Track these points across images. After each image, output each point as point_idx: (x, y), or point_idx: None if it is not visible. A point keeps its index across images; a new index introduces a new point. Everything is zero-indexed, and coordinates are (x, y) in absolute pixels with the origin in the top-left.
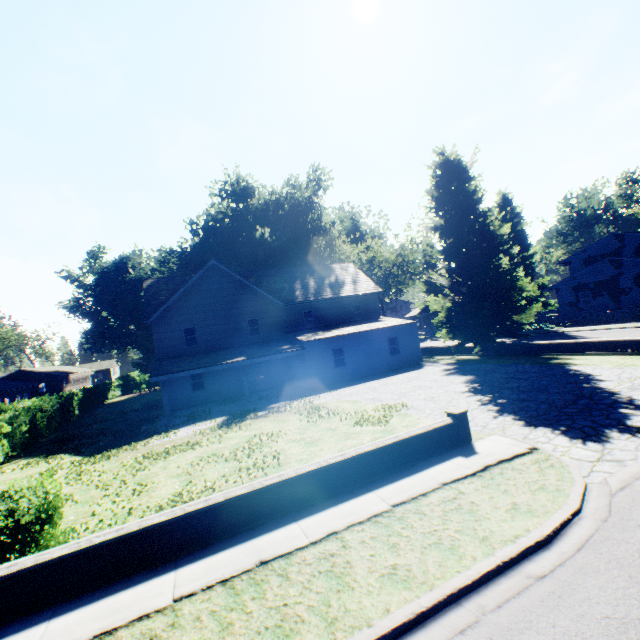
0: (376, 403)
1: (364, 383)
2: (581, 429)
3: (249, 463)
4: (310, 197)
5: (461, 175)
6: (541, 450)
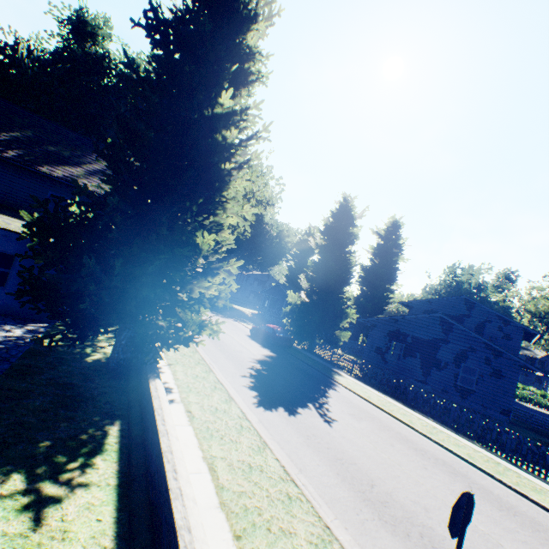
0: None
1: None
2: None
3: None
4: None
5: (228, 1)
6: None
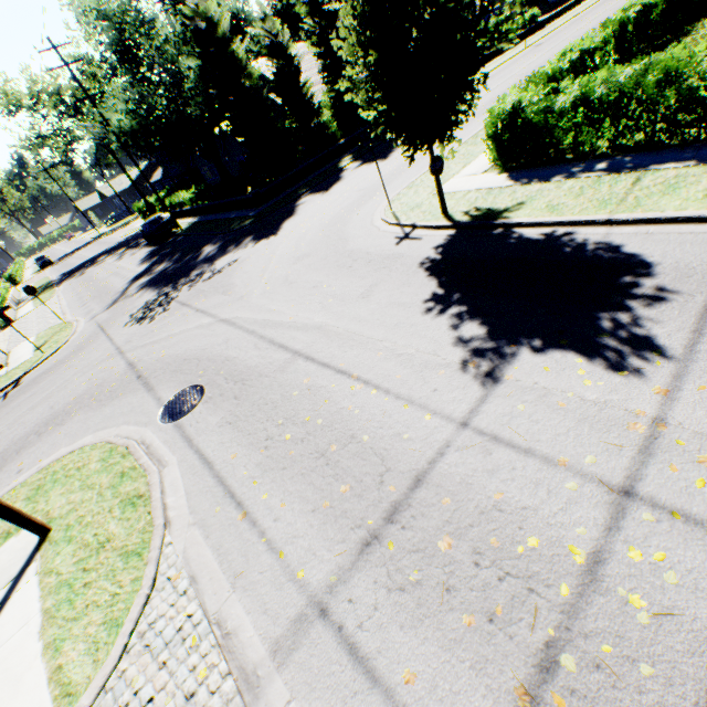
0: None
1: None
2: None
3: None
4: None
5: None
6: None
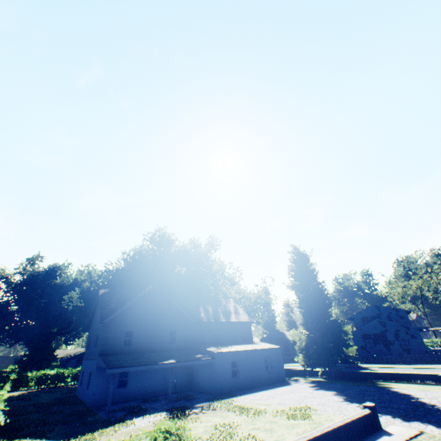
0: (286, 405)
1: (258, 392)
2: (435, 422)
3: None
4: (207, 252)
5: (306, 261)
6: (426, 431)
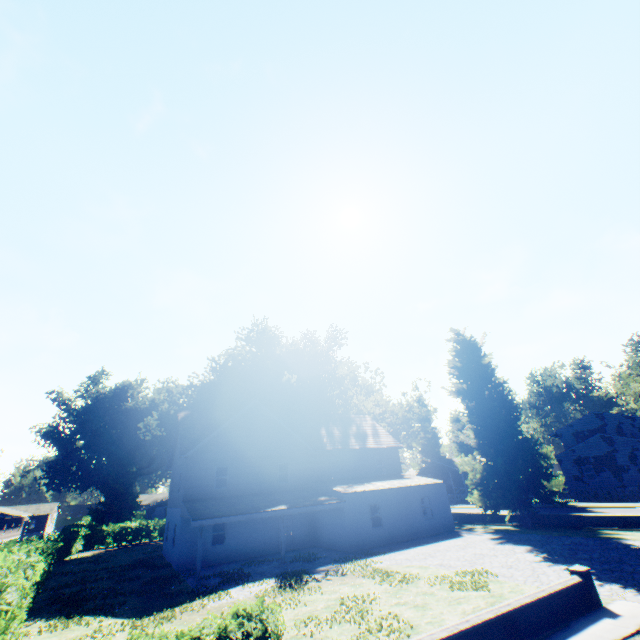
0: (451, 568)
1: (410, 548)
2: None
3: (371, 625)
4: (328, 351)
5: (476, 351)
6: None
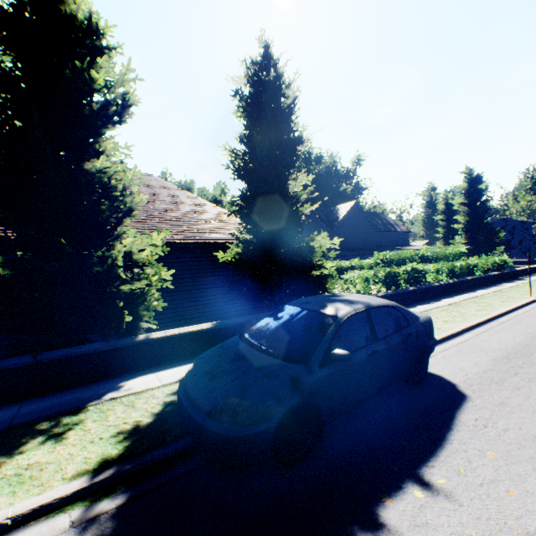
0: None
1: None
2: None
3: None
4: (355, 169)
5: (479, 181)
6: None
